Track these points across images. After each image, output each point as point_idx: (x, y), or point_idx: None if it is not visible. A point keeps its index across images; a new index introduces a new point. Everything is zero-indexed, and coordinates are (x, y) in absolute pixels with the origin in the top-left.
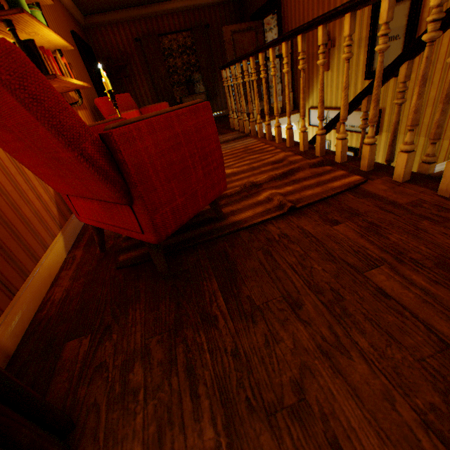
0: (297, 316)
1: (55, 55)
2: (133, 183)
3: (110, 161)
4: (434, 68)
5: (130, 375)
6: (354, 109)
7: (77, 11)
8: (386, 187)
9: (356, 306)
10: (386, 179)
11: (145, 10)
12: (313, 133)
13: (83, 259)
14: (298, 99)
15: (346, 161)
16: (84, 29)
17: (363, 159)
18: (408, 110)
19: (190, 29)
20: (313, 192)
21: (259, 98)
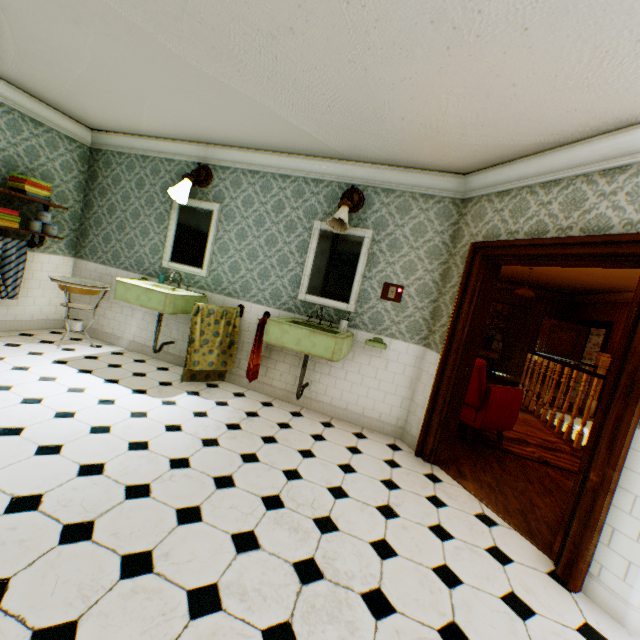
0: (529, 483)
1: None
2: (486, 403)
3: (483, 393)
4: None
5: (458, 458)
6: None
7: None
8: None
9: (556, 494)
10: None
11: None
12: None
13: None
14: None
15: None
16: None
17: None
18: None
19: (511, 304)
20: (563, 464)
21: (556, 385)
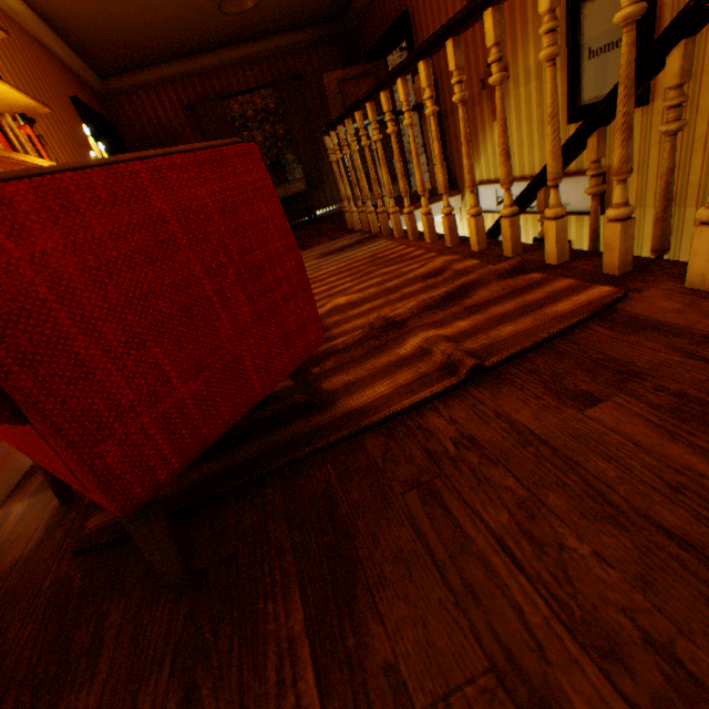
0: None
1: (1, 118)
2: None
3: None
4: (697, 84)
5: None
6: (569, 160)
7: (88, 71)
8: (678, 303)
9: None
10: (670, 287)
11: (198, 62)
12: (487, 225)
13: (19, 525)
14: (456, 172)
15: (567, 260)
16: (102, 99)
17: (609, 250)
18: (657, 164)
19: (273, 85)
20: (516, 328)
21: (391, 179)
